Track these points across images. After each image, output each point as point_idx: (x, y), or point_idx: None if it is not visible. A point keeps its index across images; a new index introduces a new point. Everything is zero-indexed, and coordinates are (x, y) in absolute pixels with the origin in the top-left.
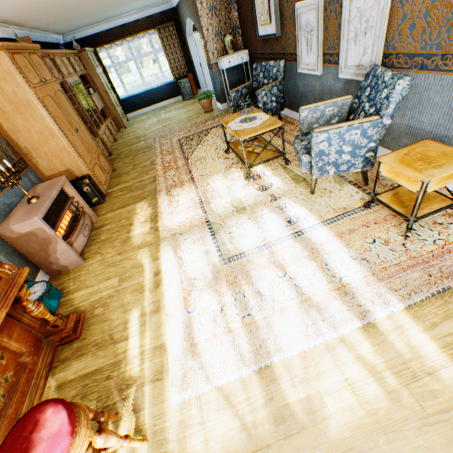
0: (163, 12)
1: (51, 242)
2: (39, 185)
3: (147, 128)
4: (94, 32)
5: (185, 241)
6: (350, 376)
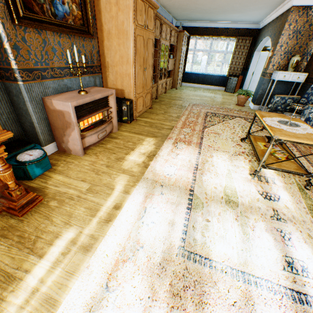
0: (249, 29)
1: (70, 126)
2: (97, 87)
3: (189, 95)
4: (196, 25)
5: (160, 194)
6: None
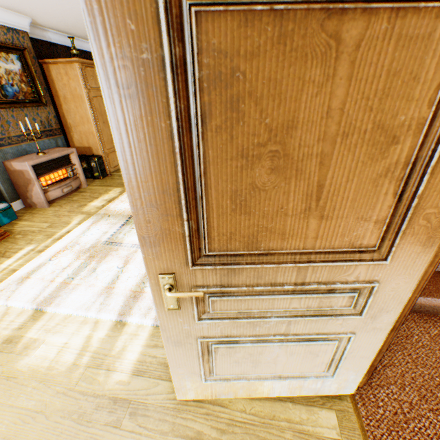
0: None
1: (31, 183)
2: (59, 148)
3: None
4: None
5: (106, 220)
6: (71, 343)
